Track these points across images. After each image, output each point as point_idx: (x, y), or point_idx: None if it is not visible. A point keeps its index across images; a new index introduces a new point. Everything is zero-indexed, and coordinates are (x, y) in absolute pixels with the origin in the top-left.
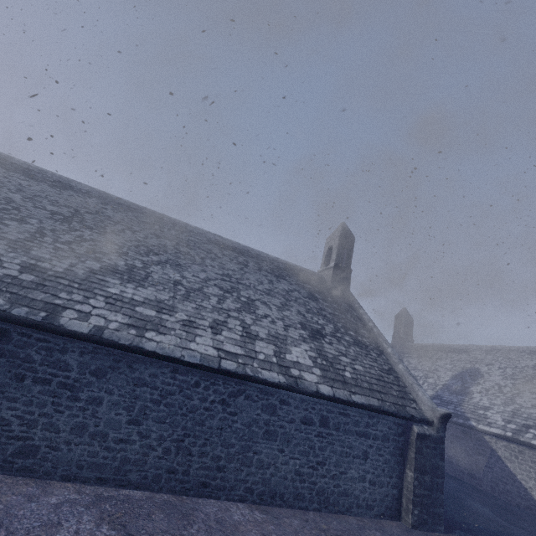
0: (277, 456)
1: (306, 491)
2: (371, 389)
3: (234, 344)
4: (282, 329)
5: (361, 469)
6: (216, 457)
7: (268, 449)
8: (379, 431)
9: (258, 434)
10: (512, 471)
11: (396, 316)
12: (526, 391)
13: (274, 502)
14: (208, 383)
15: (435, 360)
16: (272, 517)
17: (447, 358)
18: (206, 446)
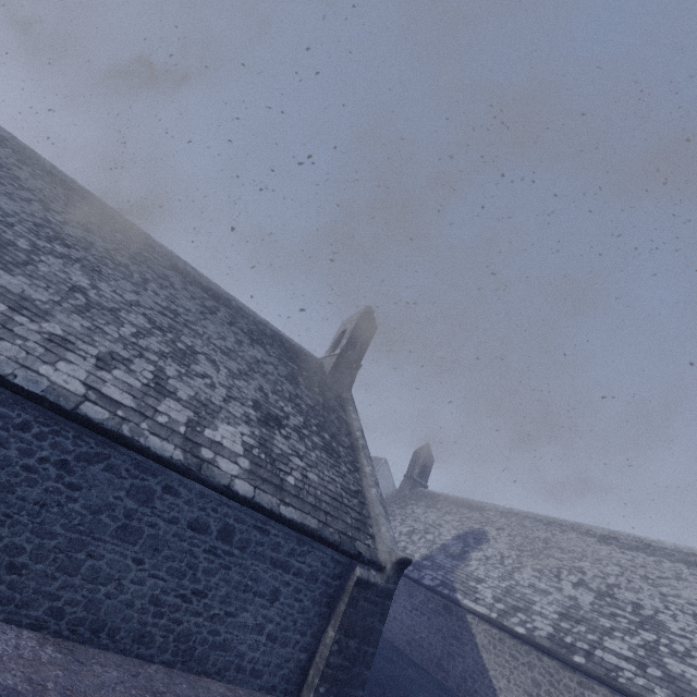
0: (128, 569)
1: (159, 631)
2: (316, 507)
3: (125, 391)
4: (221, 398)
5: (261, 614)
6: (14, 548)
7: (116, 554)
8: (307, 565)
9: (107, 527)
10: (486, 665)
11: (415, 451)
12: (528, 566)
13: (96, 639)
14: (48, 429)
15: (443, 513)
16: (73, 660)
17: (458, 513)
18: (2, 527)
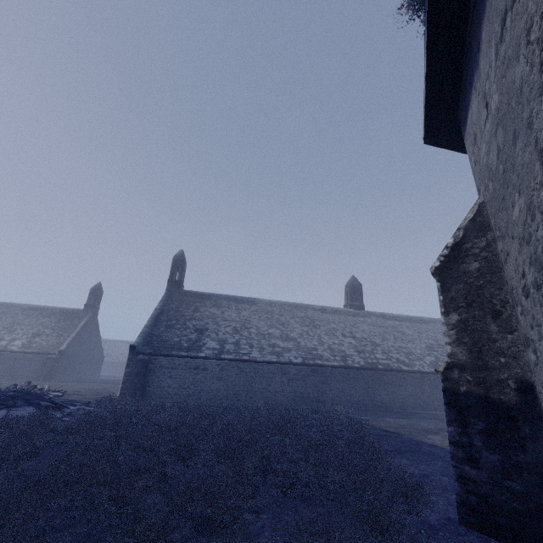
0: None
1: None
2: None
3: None
4: None
5: None
6: None
7: None
8: None
9: None
10: None
11: None
12: None
13: None
14: None
15: None
16: None
17: None
18: None
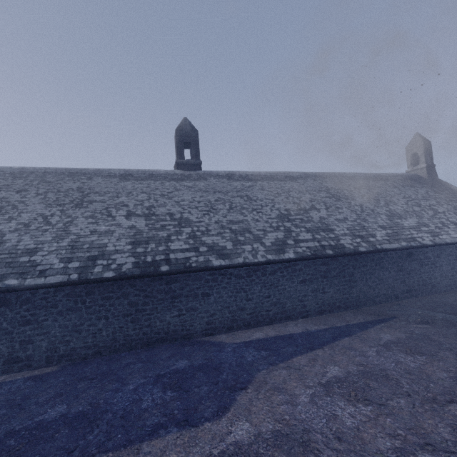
0: None
1: None
2: None
3: None
4: (456, 215)
5: None
6: None
7: None
8: None
9: None
10: None
11: None
12: None
13: None
14: None
15: None
16: None
17: None
18: None
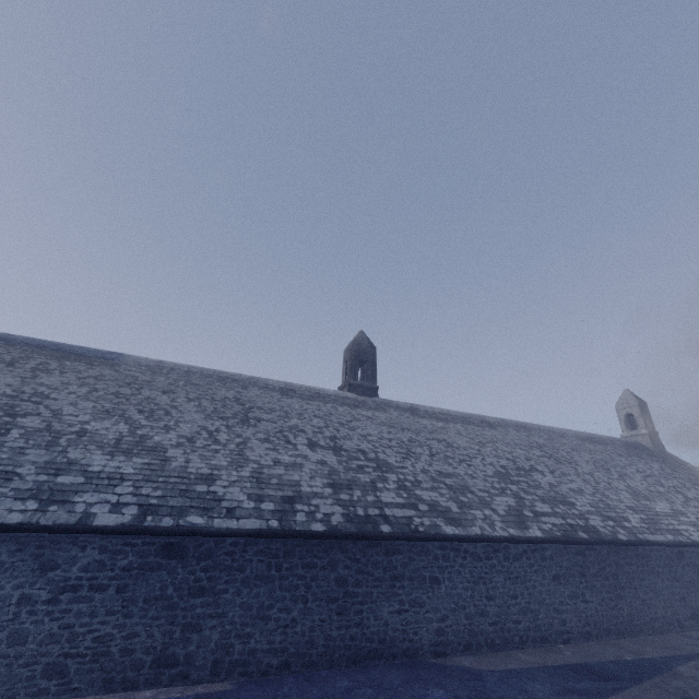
0: None
1: None
2: None
3: None
4: None
5: None
6: None
7: None
8: None
9: None
10: None
11: None
12: None
13: None
14: None
15: None
16: None
17: None
18: None
